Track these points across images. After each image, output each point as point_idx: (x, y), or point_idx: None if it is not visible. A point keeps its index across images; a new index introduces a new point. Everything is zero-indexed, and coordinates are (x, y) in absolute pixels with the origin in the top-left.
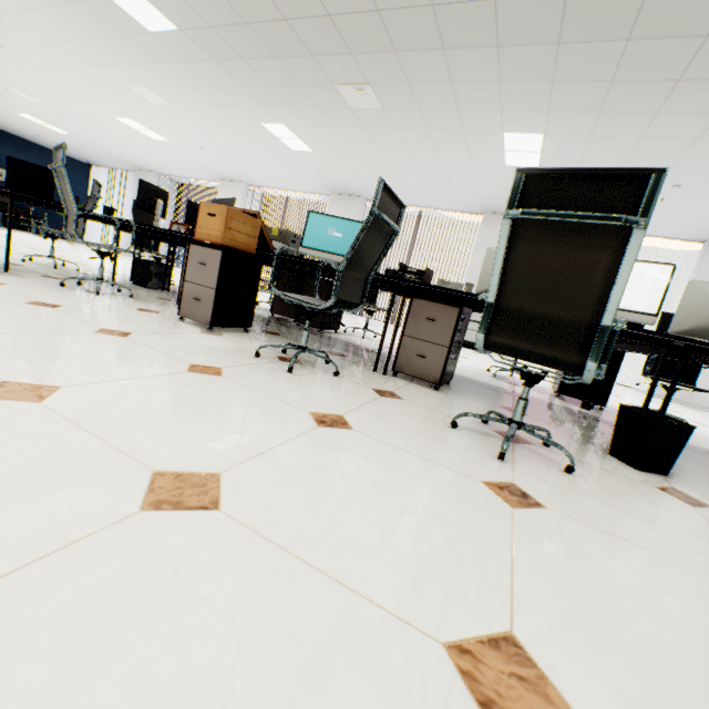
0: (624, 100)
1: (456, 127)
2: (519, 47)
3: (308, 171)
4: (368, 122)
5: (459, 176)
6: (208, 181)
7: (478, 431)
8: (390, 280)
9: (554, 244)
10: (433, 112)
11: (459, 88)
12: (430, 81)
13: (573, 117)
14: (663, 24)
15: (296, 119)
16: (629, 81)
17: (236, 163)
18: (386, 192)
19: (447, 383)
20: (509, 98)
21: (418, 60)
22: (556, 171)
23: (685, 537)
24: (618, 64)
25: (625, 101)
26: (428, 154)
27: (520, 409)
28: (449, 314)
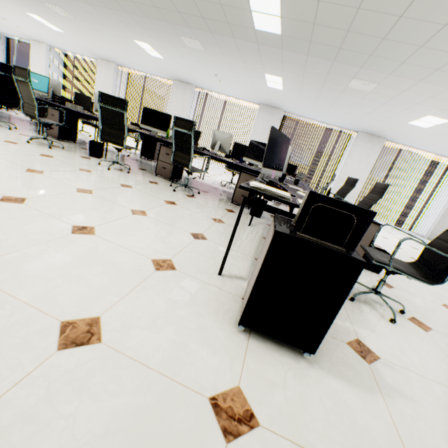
0: (155, 35)
1: (114, 34)
2: (98, 7)
3: (73, 43)
4: (75, 23)
5: (142, 58)
6: (24, 39)
7: (41, 143)
8: (39, 100)
9: (24, 85)
10: (97, 25)
11: (95, 17)
12: (81, 11)
13: (148, 38)
14: (132, 11)
15: (41, 14)
16: (147, 28)
17: (31, 31)
18: (7, 66)
19: (75, 143)
20: (117, 25)
21: (67, 2)
22: (17, 66)
23: (52, 153)
24: (136, 21)
25: (155, 35)
26: (117, 44)
27: (45, 134)
28: (57, 113)
